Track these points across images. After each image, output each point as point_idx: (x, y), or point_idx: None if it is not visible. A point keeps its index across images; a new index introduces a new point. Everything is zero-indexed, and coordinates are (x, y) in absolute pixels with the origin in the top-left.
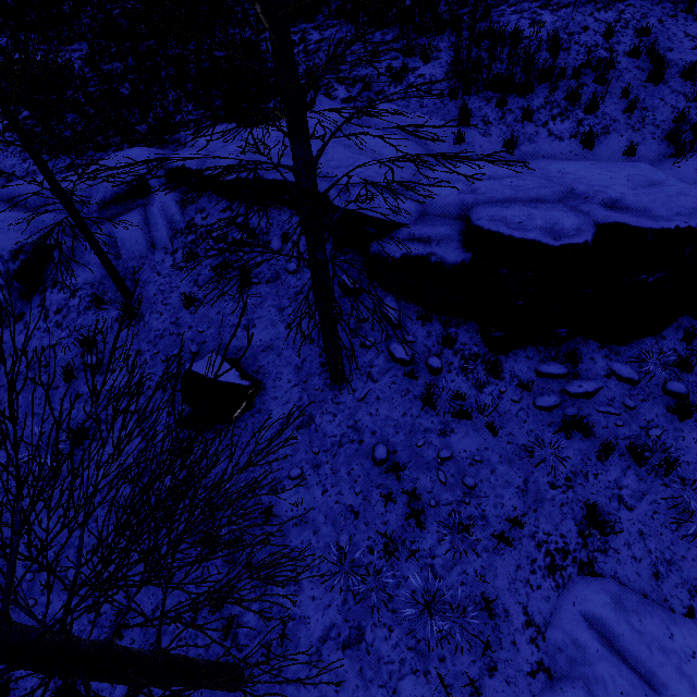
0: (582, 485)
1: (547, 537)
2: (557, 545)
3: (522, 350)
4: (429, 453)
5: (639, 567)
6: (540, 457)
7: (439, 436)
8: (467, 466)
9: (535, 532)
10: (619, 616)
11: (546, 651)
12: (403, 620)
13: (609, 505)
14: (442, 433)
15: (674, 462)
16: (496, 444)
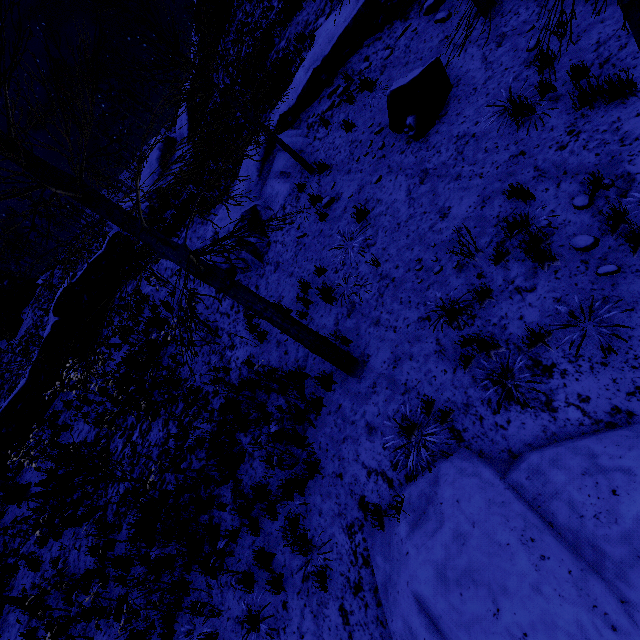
0: None
1: None
2: None
3: None
4: None
5: None
6: None
7: None
8: None
9: None
10: None
11: None
12: None
13: None
14: None
15: None
16: None
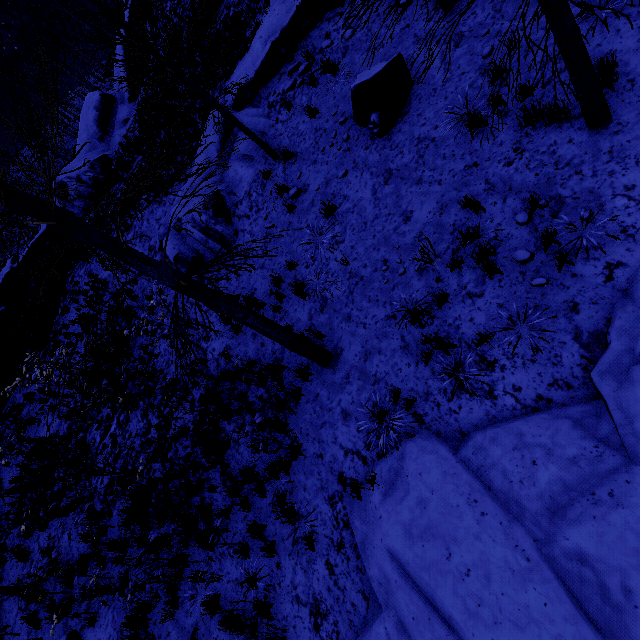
0: None
1: None
2: None
3: None
4: None
5: None
6: None
7: None
8: None
9: None
10: None
11: None
12: None
13: None
14: None
15: None
16: None
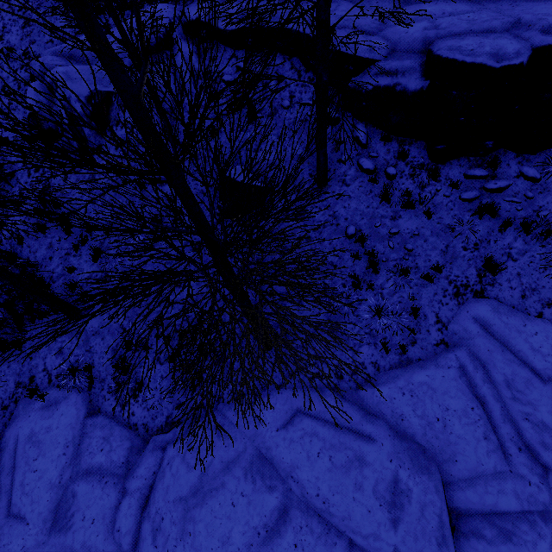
0: (485, 247)
1: (456, 278)
2: (462, 282)
3: (456, 160)
4: (383, 231)
5: (513, 293)
6: (459, 232)
7: (391, 220)
8: (408, 238)
9: (449, 275)
10: (494, 316)
11: (446, 335)
12: (363, 319)
13: (501, 259)
14: (393, 219)
15: (551, 229)
16: (429, 225)
